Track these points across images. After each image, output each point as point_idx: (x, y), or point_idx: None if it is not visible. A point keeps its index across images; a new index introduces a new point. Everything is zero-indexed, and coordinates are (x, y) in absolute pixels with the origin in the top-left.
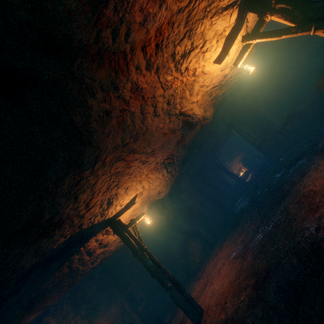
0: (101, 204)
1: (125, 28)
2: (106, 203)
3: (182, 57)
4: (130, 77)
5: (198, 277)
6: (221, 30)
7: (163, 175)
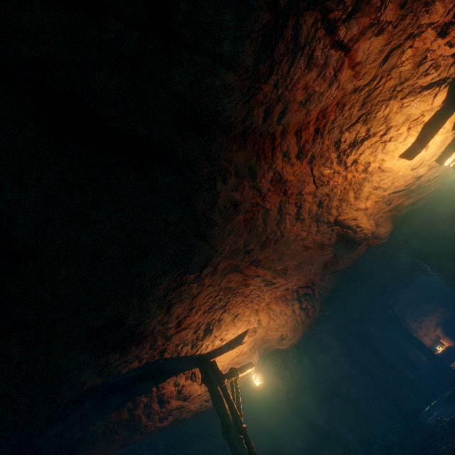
0: (196, 329)
1: (281, 107)
2: (203, 329)
3: (350, 147)
4: (274, 165)
5: None
6: (418, 114)
7: (293, 311)
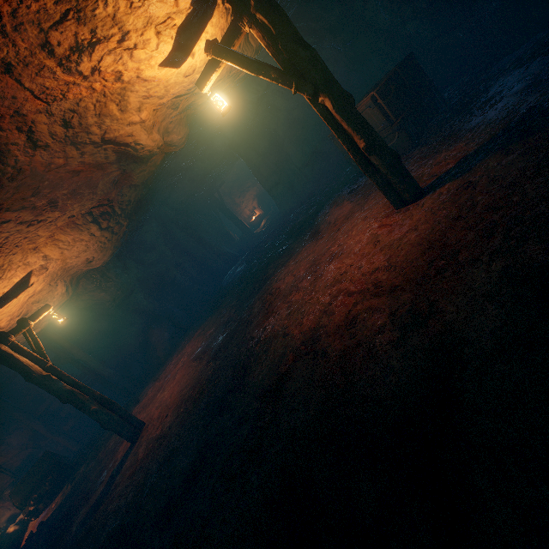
0: None
1: None
2: None
3: (75, 52)
4: None
5: (157, 378)
6: (163, 16)
7: (91, 235)
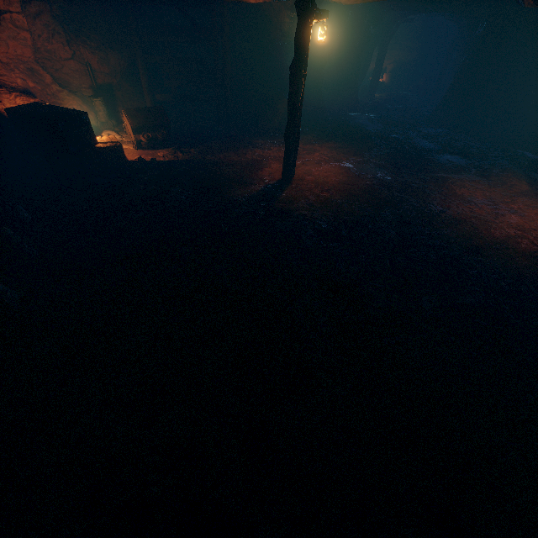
0: None
1: None
2: None
3: None
4: None
5: (275, 143)
6: None
7: None
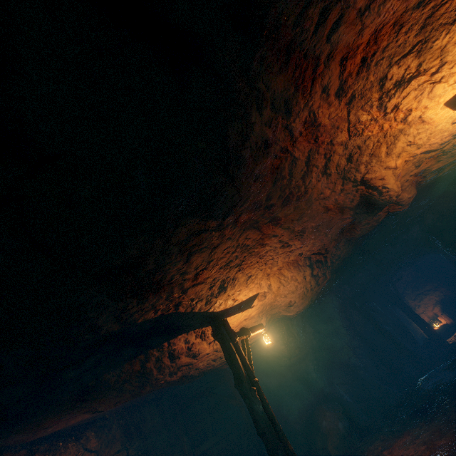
0: (212, 285)
1: (337, 12)
2: (218, 285)
3: (395, 87)
4: (311, 102)
5: None
6: None
7: (304, 277)
